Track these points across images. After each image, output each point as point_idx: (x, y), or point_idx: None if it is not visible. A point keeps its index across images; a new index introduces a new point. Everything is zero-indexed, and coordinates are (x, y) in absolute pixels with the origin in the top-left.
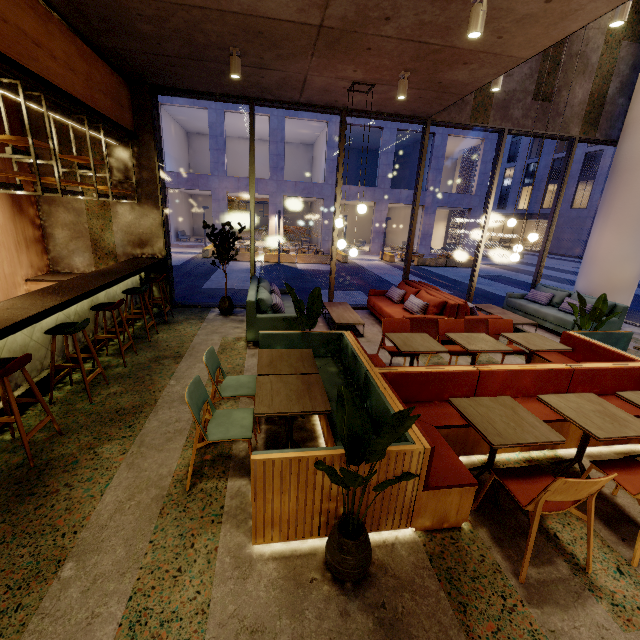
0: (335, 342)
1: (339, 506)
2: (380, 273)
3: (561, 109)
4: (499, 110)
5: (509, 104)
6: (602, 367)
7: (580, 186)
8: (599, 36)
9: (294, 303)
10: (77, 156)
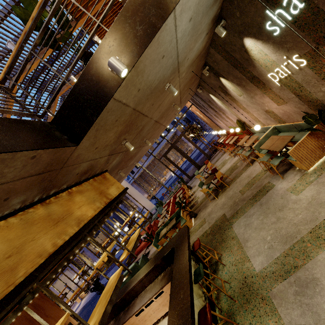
0: (158, 234)
1: (188, 215)
2: None
3: None
4: None
5: None
6: (172, 200)
7: None
8: None
9: (148, 235)
10: (64, 289)
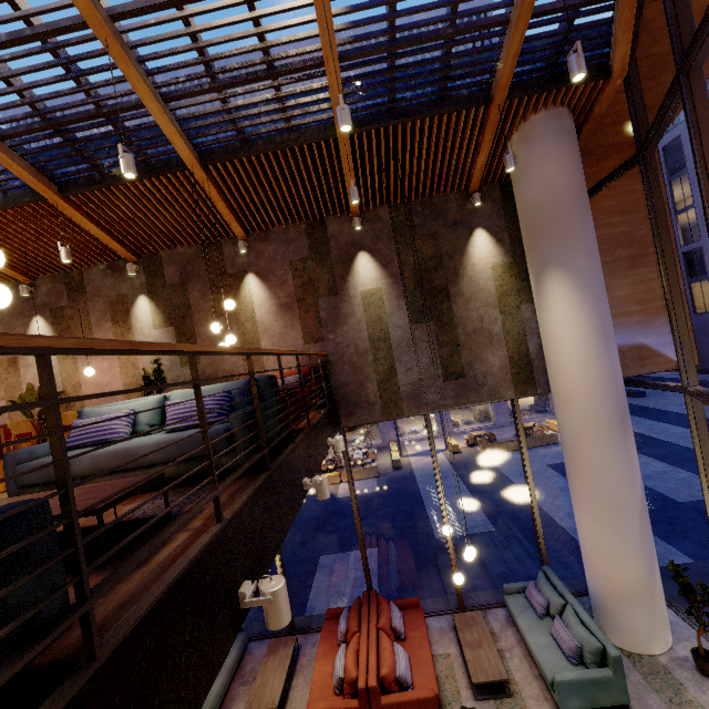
0: None
1: None
2: (426, 489)
3: (481, 380)
4: (411, 400)
5: (420, 392)
6: None
7: (699, 282)
8: (492, 310)
9: None
10: None
